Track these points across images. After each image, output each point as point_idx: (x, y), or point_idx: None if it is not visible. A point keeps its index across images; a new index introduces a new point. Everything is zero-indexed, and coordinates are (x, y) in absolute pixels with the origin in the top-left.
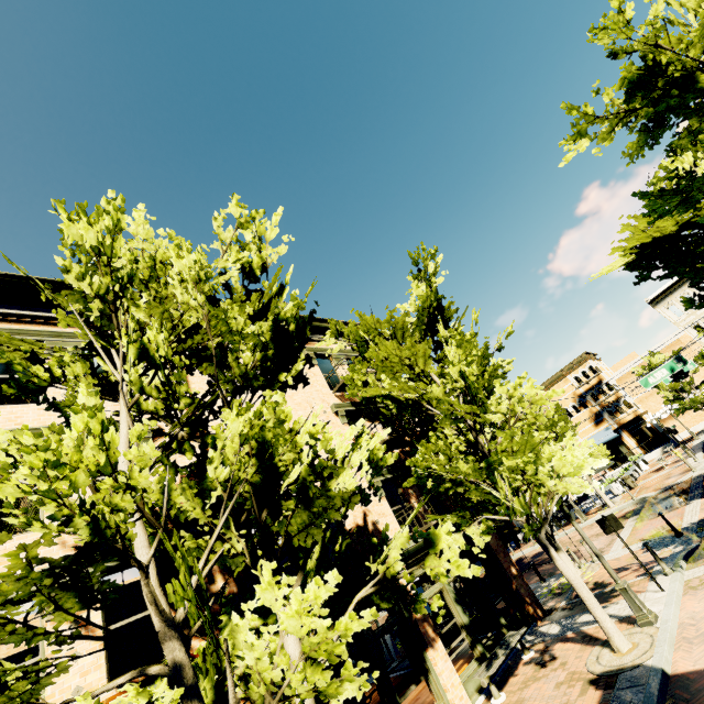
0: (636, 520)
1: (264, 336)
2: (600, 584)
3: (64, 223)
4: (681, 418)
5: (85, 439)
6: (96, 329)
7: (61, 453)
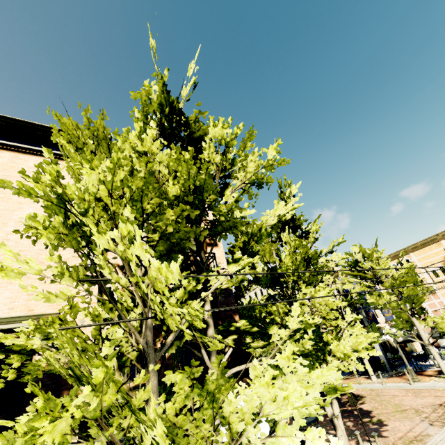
0: None
1: None
2: None
3: None
4: None
5: None
6: None
7: None
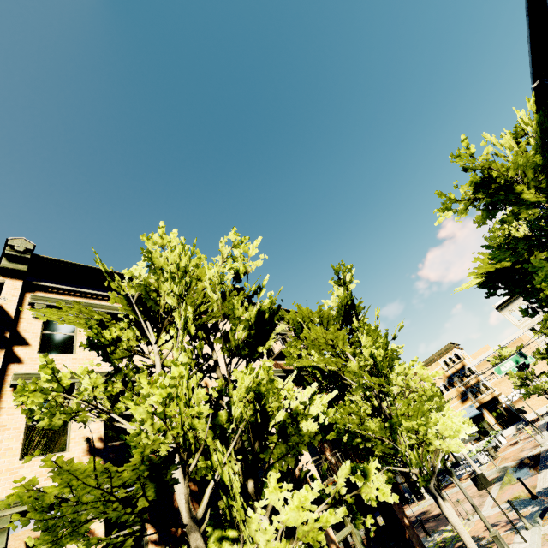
0: (500, 485)
1: (251, 320)
2: (476, 538)
3: (169, 253)
4: (528, 401)
5: (177, 382)
6: (133, 306)
7: (177, 389)
